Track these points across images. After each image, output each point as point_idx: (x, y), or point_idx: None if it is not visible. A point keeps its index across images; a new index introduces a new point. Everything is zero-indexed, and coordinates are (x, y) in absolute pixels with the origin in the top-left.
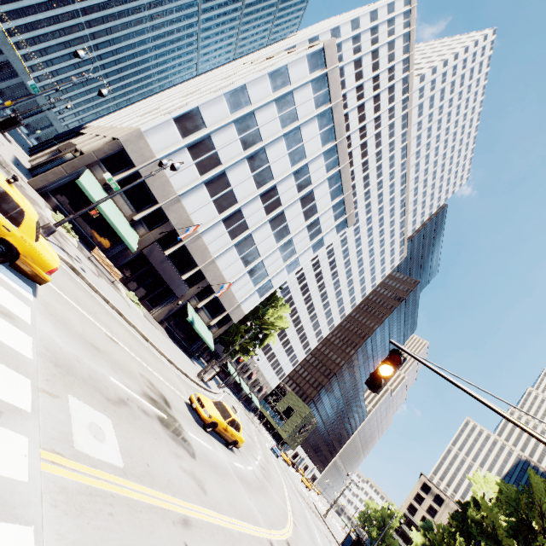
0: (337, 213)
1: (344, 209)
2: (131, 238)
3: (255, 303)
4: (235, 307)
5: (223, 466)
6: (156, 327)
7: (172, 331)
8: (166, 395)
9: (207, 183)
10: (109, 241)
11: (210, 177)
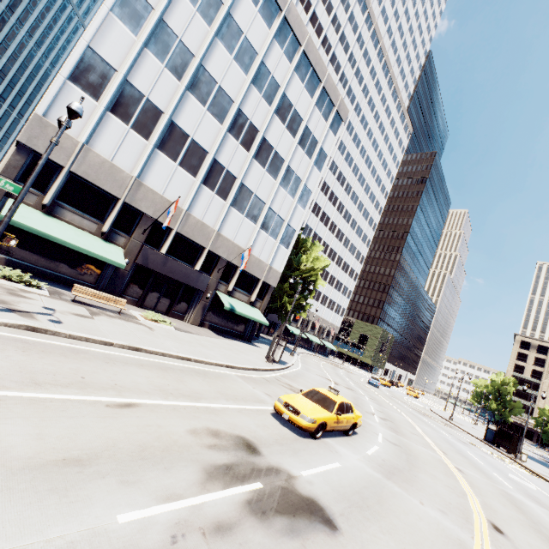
0: (324, 110)
1: (329, 101)
2: (113, 254)
3: (285, 256)
4: (267, 271)
5: (366, 480)
6: (197, 333)
7: (218, 327)
8: (244, 431)
9: (160, 146)
10: (94, 270)
11: (159, 137)
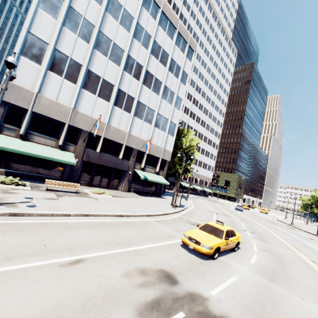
0: (181, 46)
1: (183, 40)
2: (67, 157)
3: (172, 141)
4: (162, 152)
5: (258, 287)
6: (127, 196)
7: (139, 190)
8: (164, 264)
9: (84, 87)
10: (59, 169)
11: (82, 81)
